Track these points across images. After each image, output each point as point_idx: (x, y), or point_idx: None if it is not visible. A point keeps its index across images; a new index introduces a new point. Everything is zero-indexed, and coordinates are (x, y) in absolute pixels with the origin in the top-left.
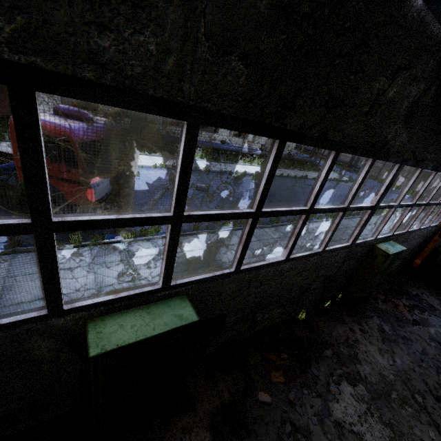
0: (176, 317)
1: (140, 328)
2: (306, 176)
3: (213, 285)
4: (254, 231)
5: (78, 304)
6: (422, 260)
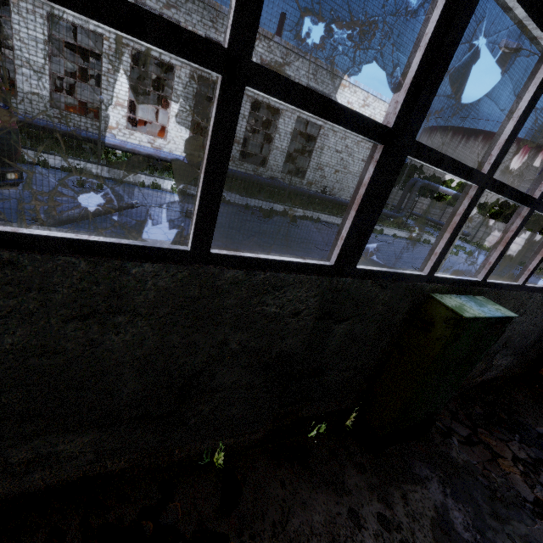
0: None
1: None
2: (381, 231)
3: None
4: None
5: None
6: None
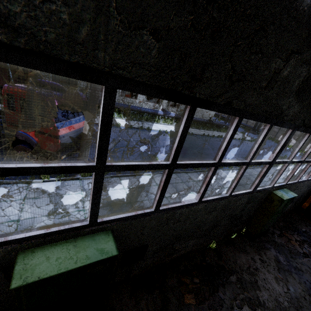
0: (98, 251)
1: (64, 260)
2: (221, 136)
3: (135, 222)
4: (180, 175)
5: (11, 238)
6: (309, 204)
